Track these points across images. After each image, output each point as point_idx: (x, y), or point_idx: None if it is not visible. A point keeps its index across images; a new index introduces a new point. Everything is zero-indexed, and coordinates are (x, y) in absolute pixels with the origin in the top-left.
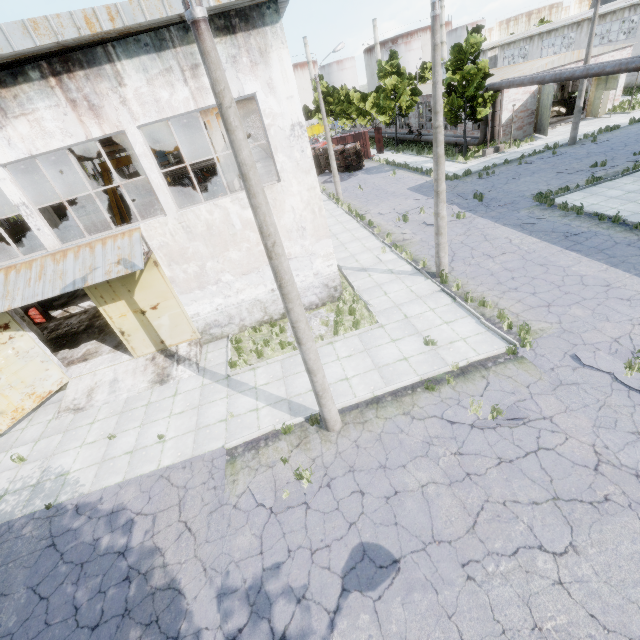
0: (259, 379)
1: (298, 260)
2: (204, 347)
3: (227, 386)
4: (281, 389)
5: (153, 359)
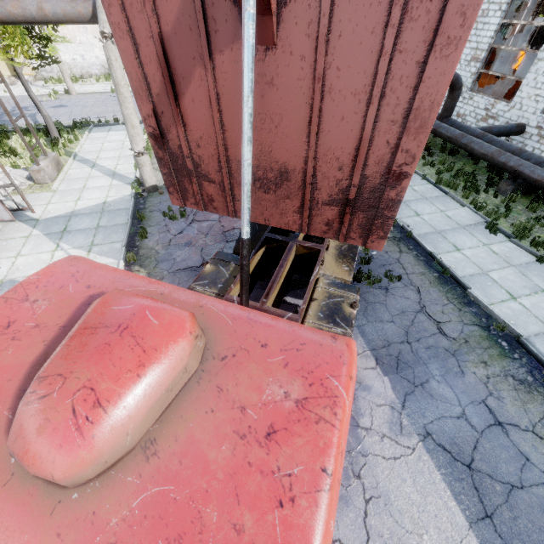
0: (56, 88)
1: (86, 46)
2: (38, 81)
3: (41, 88)
4: (63, 90)
5: (9, 78)
